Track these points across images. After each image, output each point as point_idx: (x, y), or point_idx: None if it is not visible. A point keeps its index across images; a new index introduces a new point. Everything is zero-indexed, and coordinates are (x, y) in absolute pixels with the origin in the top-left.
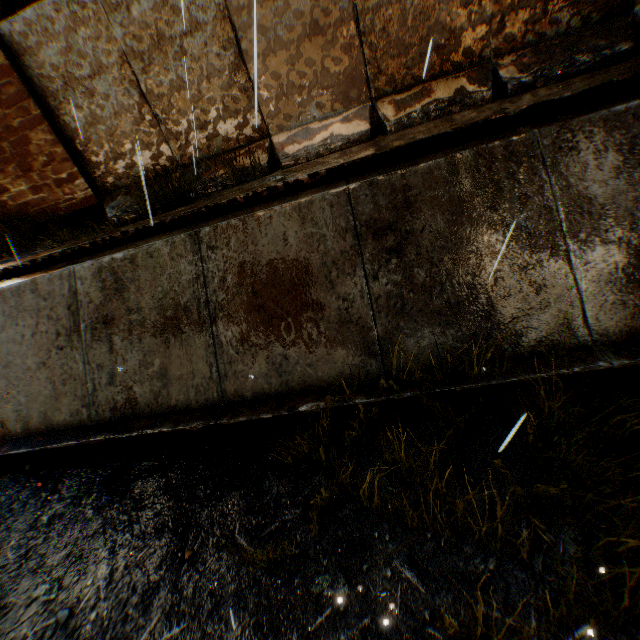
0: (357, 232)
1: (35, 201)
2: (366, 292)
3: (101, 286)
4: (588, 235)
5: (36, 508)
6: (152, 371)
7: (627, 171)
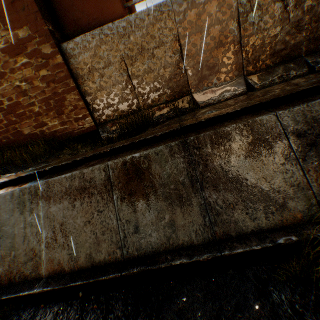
0: (286, 136)
1: (60, 129)
2: (299, 168)
3: (125, 173)
4: None
5: None
6: (164, 222)
7: None
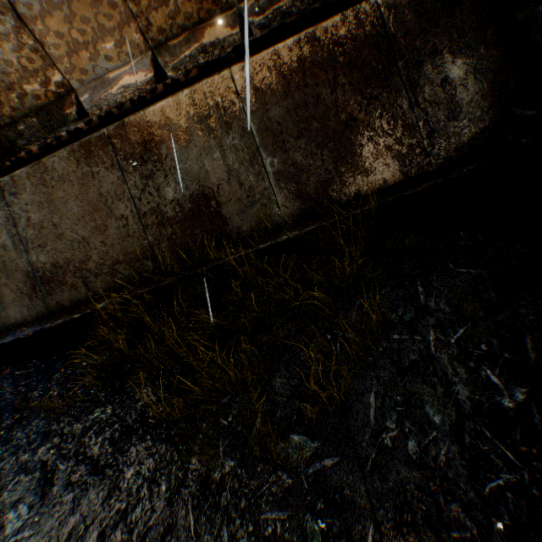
0: (120, 166)
1: None
2: (135, 211)
3: None
4: (273, 146)
5: None
6: None
7: (292, 94)
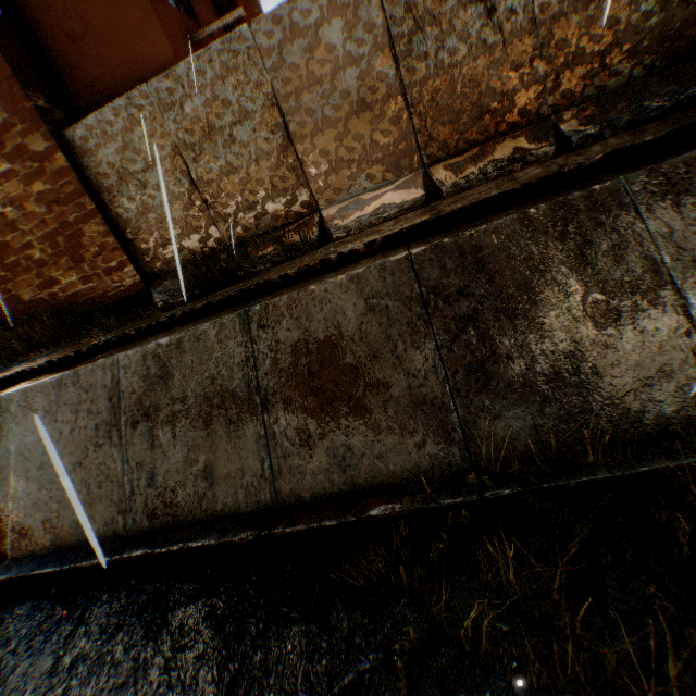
0: (424, 300)
1: (84, 291)
2: (440, 367)
3: (144, 374)
4: None
5: (58, 645)
6: (196, 469)
7: None
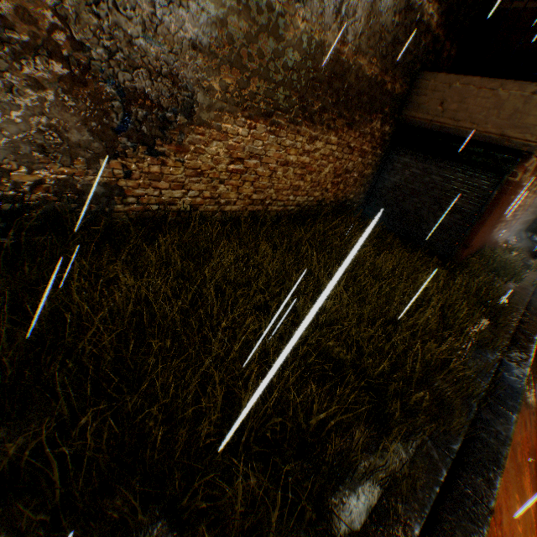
0: None
1: (498, 242)
2: None
3: None
4: None
5: None
6: None
7: None
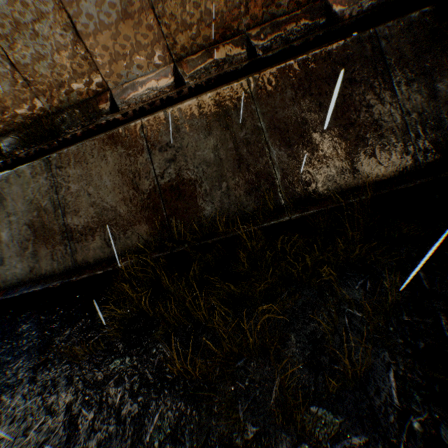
0: (149, 150)
1: None
2: (157, 188)
3: None
4: (280, 141)
5: None
6: (29, 253)
7: (298, 101)
